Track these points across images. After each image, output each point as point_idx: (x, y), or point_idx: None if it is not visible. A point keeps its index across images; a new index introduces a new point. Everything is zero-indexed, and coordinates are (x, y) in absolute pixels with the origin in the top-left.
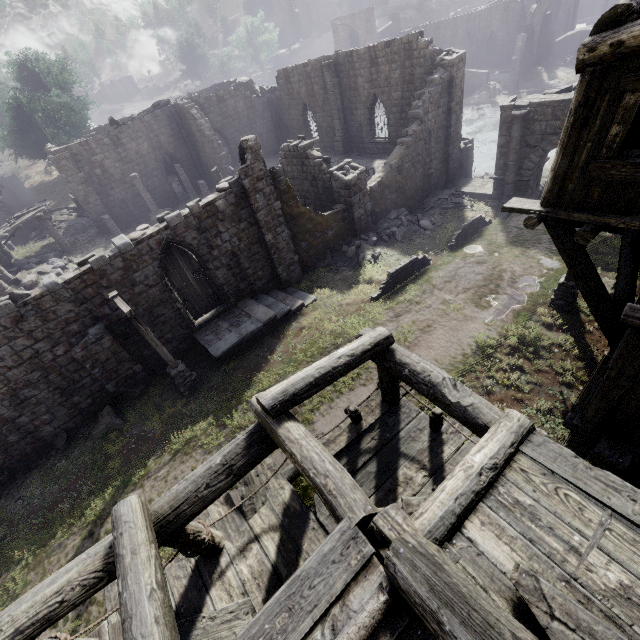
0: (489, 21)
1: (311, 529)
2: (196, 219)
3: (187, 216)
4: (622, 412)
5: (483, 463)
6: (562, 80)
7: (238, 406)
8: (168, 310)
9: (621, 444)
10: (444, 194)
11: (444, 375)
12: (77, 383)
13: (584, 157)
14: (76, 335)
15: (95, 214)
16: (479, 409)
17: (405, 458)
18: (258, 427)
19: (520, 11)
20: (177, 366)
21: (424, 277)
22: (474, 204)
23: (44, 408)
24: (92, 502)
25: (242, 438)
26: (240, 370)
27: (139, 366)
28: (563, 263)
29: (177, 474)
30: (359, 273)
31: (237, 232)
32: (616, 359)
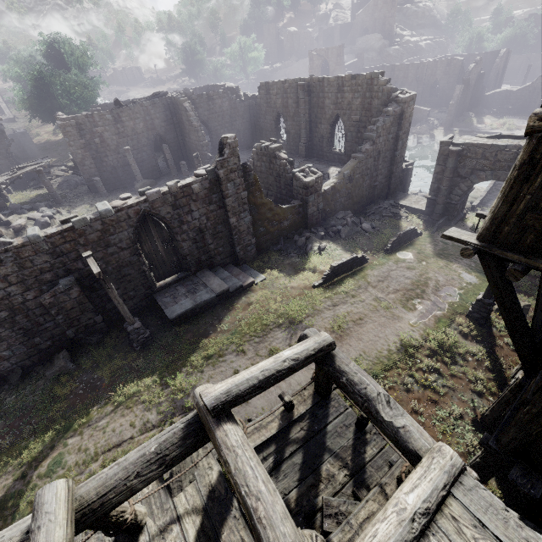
0: (434, 71)
1: (232, 517)
2: (173, 197)
3: (165, 193)
4: (538, 446)
5: (416, 507)
6: (488, 125)
7: (182, 368)
8: (135, 271)
9: (533, 474)
10: (384, 204)
11: (379, 390)
12: (40, 326)
13: (522, 206)
14: (48, 283)
15: (88, 175)
16: (411, 433)
17: (330, 453)
18: (197, 418)
19: (460, 67)
20: (134, 323)
21: (361, 273)
22: (409, 216)
23: (5, 345)
24: (31, 443)
25: (180, 427)
26: (189, 333)
27: (100, 317)
28: (480, 280)
29: (116, 426)
30: (305, 261)
31: (206, 212)
32: (539, 398)
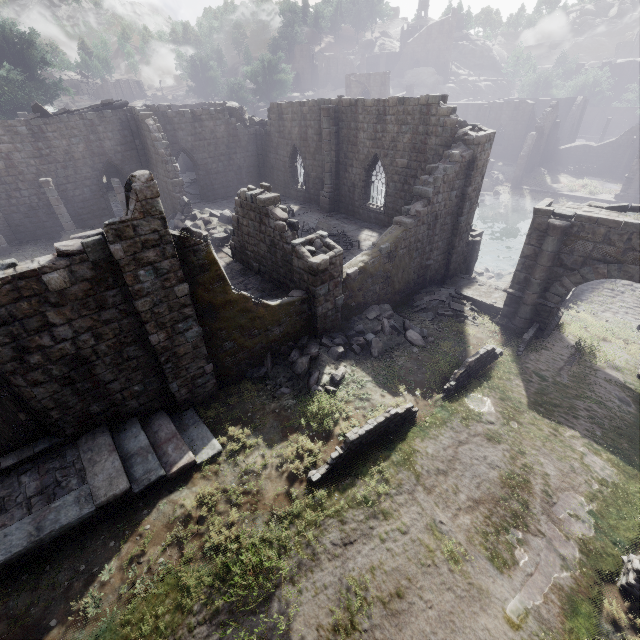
0: (499, 114)
1: None
2: None
3: None
4: None
5: None
6: (565, 186)
7: None
8: None
9: None
10: (441, 293)
11: None
12: None
13: None
14: None
15: None
16: None
17: None
18: None
19: (530, 113)
20: None
21: (403, 447)
22: (478, 316)
23: None
24: None
25: None
26: (1, 625)
27: None
28: (622, 473)
29: None
30: (304, 409)
31: (93, 325)
32: None
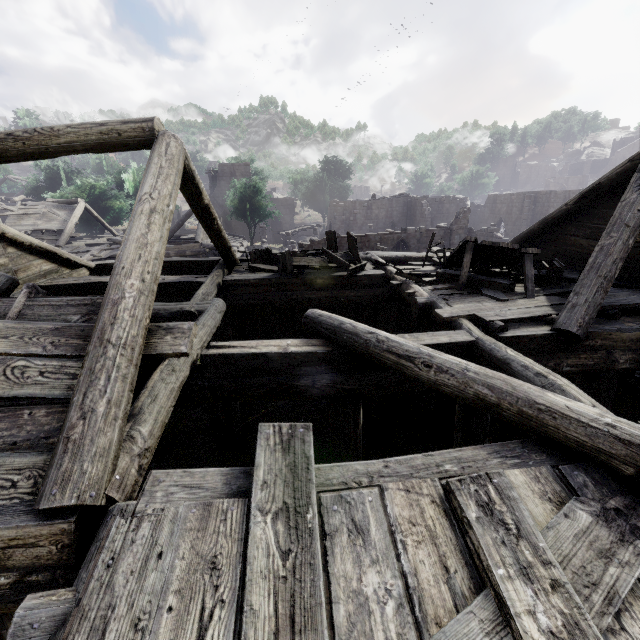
0: None
1: None
2: (420, 235)
3: (417, 232)
4: None
5: None
6: None
7: None
8: None
9: None
10: None
11: None
12: None
13: None
14: None
15: None
16: None
17: None
18: None
19: None
20: None
21: None
22: None
23: None
24: None
25: None
26: None
27: None
28: None
29: None
30: None
31: None
32: None
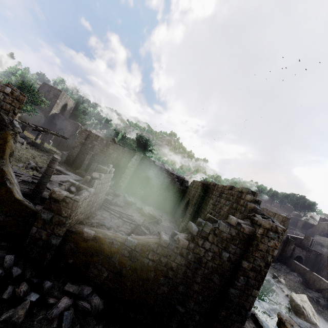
0: None
1: None
2: None
3: None
4: None
5: None
6: None
7: None
8: None
9: None
10: None
11: None
12: None
13: None
14: None
15: (71, 154)
16: None
17: None
18: None
19: None
20: None
21: None
22: None
23: None
24: None
25: None
26: None
27: None
28: None
29: None
30: None
31: None
32: None
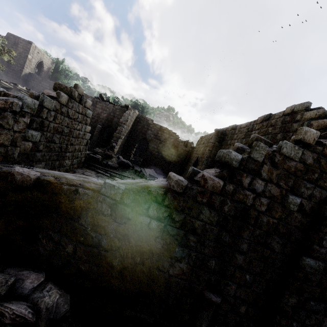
0: None
1: None
2: None
3: None
4: None
5: None
6: None
7: None
8: None
9: None
10: None
11: None
12: None
13: None
14: None
15: None
16: None
17: None
18: None
19: None
20: None
21: None
22: None
23: None
24: None
25: None
26: None
27: None
28: None
29: None
30: None
31: None
32: None
